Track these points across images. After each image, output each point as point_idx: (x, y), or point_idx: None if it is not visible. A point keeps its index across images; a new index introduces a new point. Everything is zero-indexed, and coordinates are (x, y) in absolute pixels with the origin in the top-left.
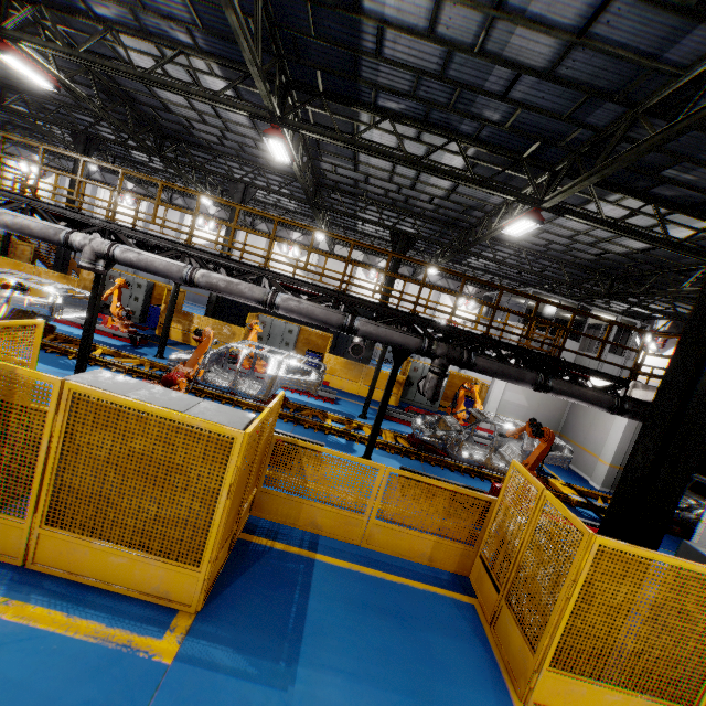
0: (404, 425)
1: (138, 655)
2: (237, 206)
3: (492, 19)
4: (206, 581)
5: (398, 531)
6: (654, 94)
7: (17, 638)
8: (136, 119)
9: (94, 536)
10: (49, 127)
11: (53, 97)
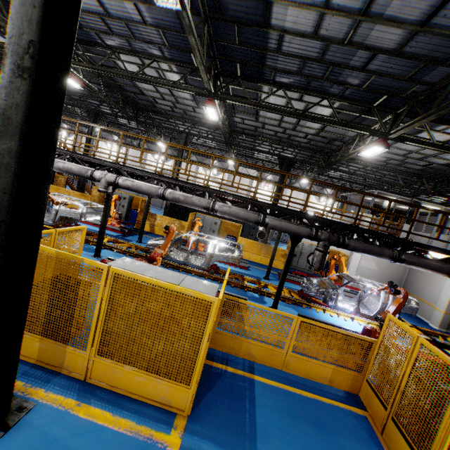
0: (293, 283)
1: (157, 444)
2: (189, 149)
3: (359, 21)
4: (194, 395)
5: (307, 361)
6: None
7: (86, 429)
8: (123, 100)
9: (125, 363)
10: (73, 108)
11: (77, 92)
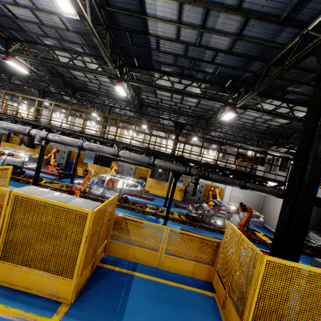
0: (184, 209)
1: None
2: (102, 114)
3: (201, 32)
4: (76, 286)
5: (176, 259)
6: (275, 56)
7: None
8: (64, 83)
9: (23, 265)
10: (29, 89)
11: (31, 77)
